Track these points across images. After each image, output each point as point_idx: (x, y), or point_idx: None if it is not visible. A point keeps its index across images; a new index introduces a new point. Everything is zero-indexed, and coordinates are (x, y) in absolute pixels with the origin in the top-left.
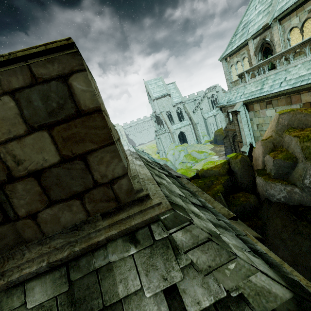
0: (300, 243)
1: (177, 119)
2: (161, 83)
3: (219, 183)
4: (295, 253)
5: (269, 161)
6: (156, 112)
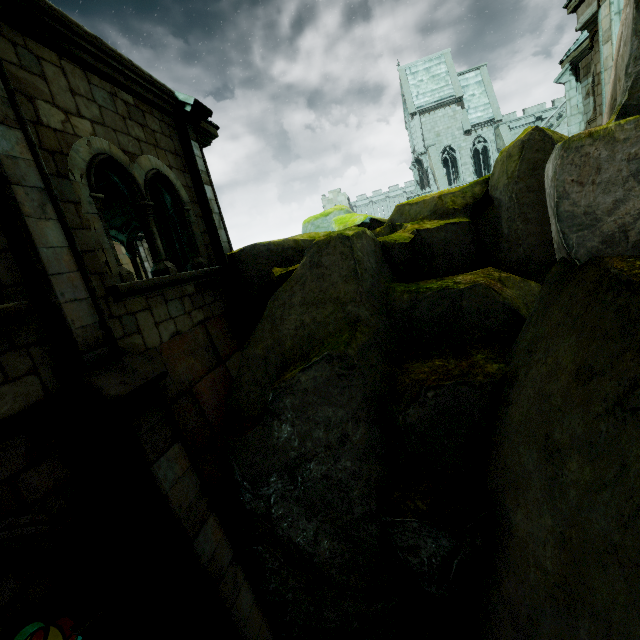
0: (636, 479)
1: (469, 171)
2: (443, 70)
3: (407, 229)
4: (588, 536)
5: (628, 29)
6: (415, 147)
